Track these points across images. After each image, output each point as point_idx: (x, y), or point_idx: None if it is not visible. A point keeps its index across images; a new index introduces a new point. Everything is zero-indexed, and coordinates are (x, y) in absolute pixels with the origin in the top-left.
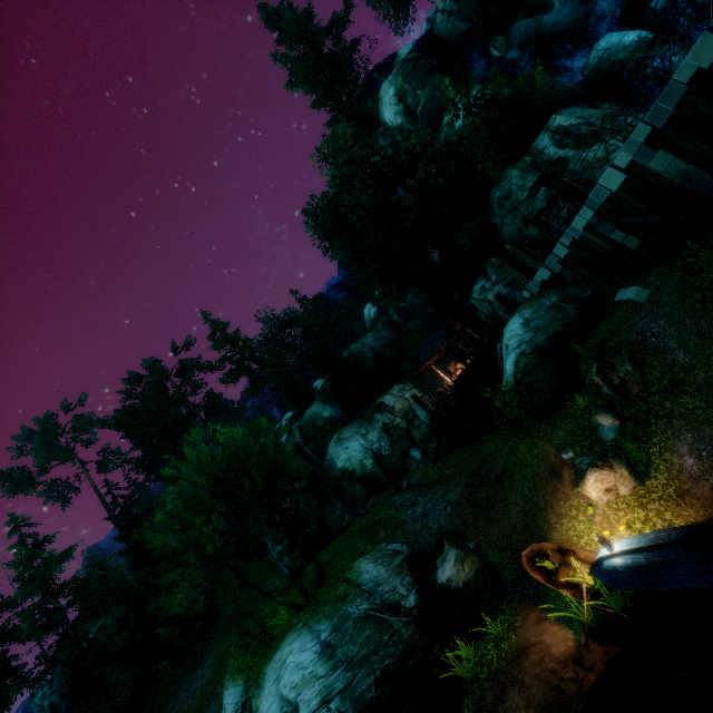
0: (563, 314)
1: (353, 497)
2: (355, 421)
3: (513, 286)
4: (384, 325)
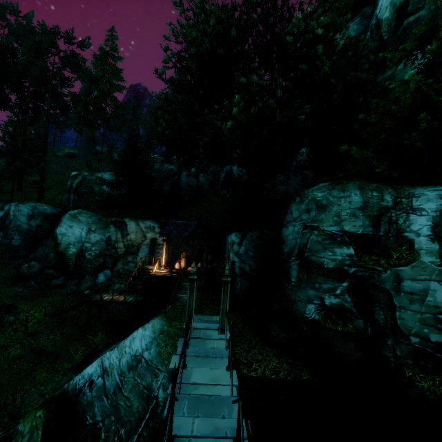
0: (122, 437)
1: (46, 257)
2: (98, 216)
3: (242, 275)
4: (212, 172)
